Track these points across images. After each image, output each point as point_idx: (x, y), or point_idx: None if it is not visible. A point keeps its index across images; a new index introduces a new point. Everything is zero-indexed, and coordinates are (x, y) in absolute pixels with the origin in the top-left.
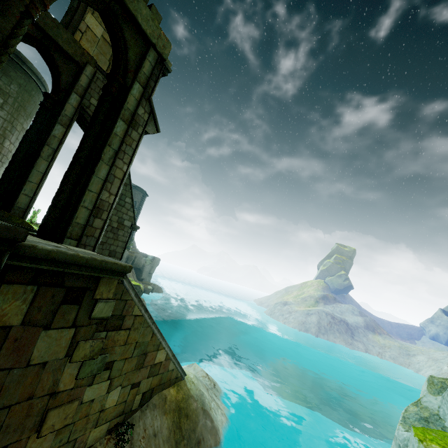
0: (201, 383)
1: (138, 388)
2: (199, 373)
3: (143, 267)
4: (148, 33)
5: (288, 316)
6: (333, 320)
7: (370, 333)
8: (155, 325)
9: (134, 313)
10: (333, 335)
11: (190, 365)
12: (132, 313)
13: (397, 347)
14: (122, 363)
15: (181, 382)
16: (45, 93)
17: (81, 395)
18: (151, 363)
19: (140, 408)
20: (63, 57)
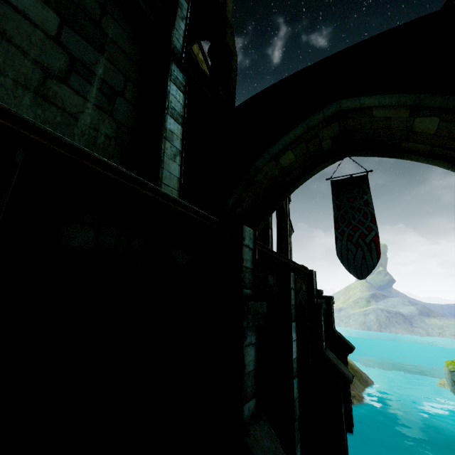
0: None
1: None
2: None
3: None
4: None
5: (347, 320)
6: (389, 314)
7: (426, 318)
8: None
9: None
10: (394, 327)
11: None
12: None
13: (454, 324)
14: None
15: None
16: None
17: None
18: None
19: None
20: None
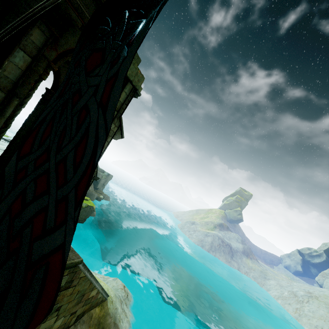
0: (118, 299)
1: (75, 314)
2: (119, 286)
3: (100, 180)
4: (128, 74)
5: (192, 233)
6: (222, 243)
7: (244, 257)
8: (93, 276)
9: (80, 276)
10: (219, 254)
11: (115, 278)
12: (79, 276)
13: (260, 271)
14: (67, 305)
15: (104, 302)
16: (46, 88)
17: (37, 328)
18: (86, 298)
19: (74, 323)
20: (64, 63)
